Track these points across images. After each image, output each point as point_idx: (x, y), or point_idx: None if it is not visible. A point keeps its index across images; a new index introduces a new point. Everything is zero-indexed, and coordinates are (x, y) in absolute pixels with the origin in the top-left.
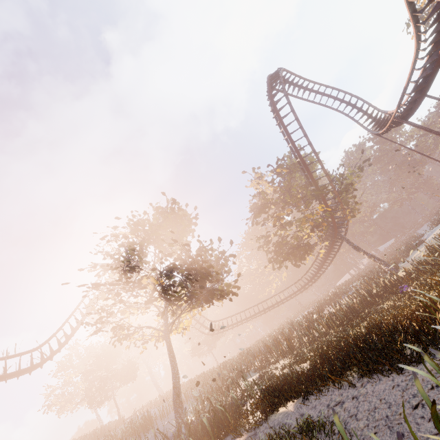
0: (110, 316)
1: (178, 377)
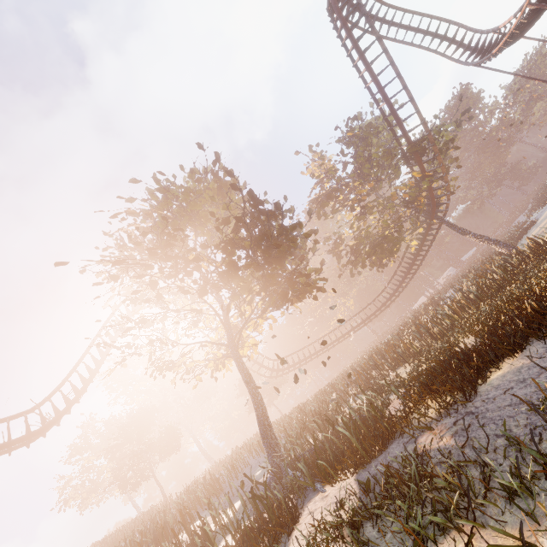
0: (143, 325)
1: (262, 402)
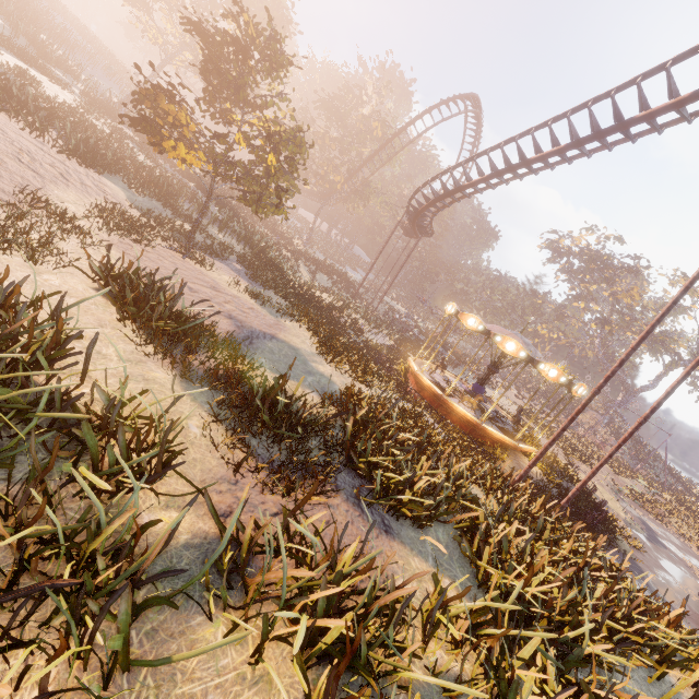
0: None
1: None
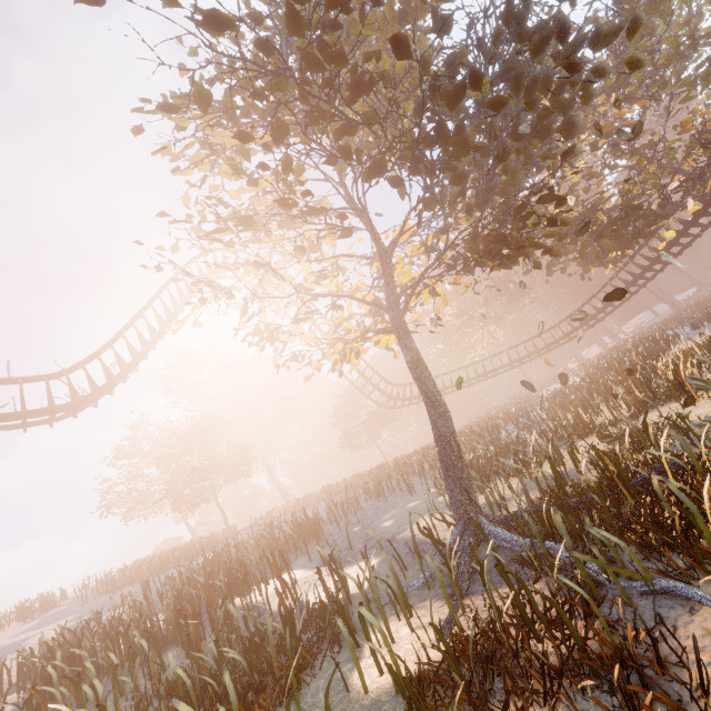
0: (245, 228)
1: (447, 410)
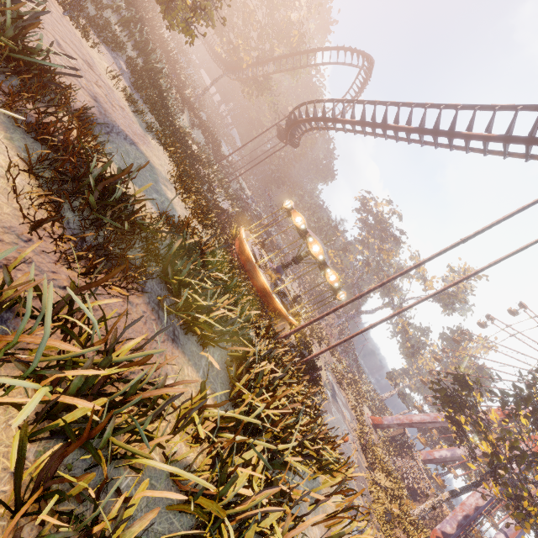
0: None
1: None
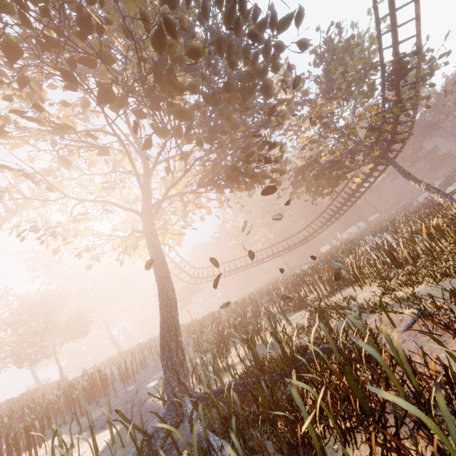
0: None
1: (173, 298)
